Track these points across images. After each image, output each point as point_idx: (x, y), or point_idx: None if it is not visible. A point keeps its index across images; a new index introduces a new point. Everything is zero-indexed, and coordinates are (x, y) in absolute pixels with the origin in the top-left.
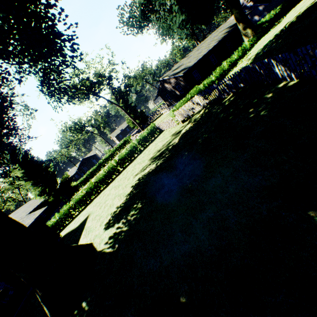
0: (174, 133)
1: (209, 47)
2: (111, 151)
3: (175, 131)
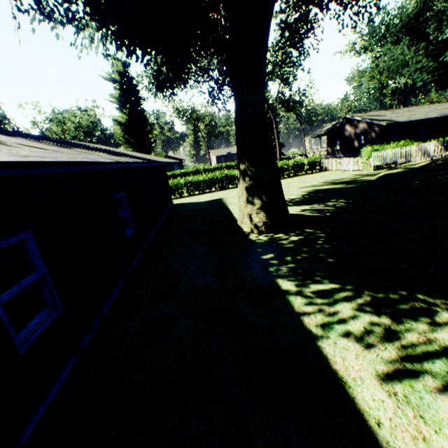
0: (357, 174)
1: (428, 115)
2: (218, 165)
3: (357, 173)
